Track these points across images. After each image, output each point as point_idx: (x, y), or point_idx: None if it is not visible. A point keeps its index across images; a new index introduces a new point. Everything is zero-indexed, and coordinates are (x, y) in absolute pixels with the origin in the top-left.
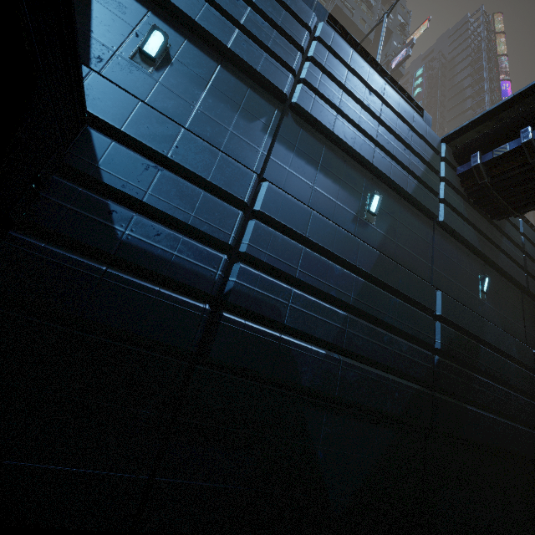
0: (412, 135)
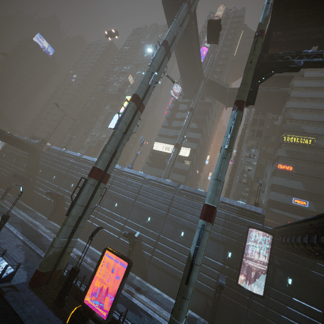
0: None
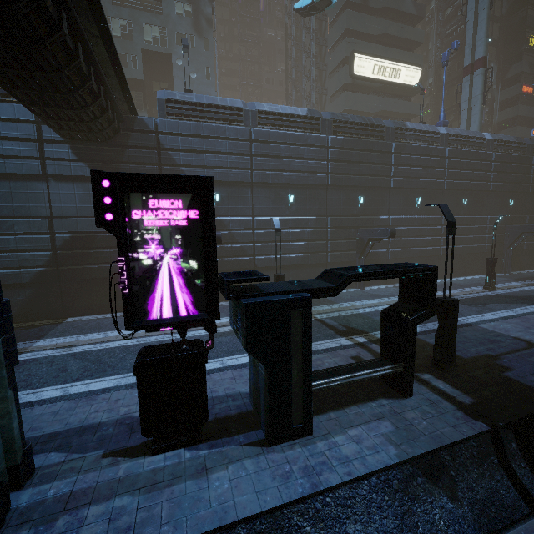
0: (0, 126)
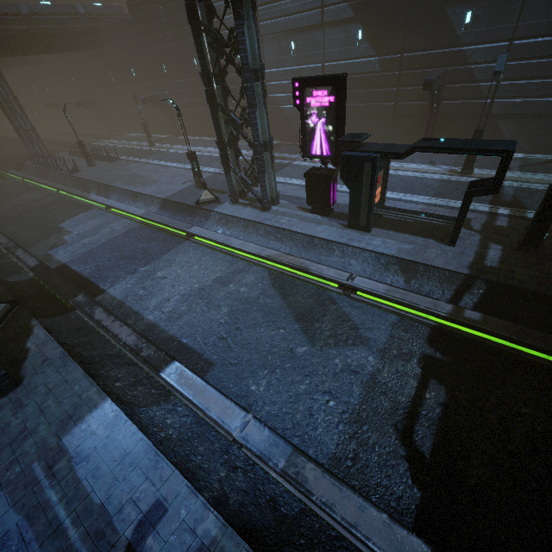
0: None
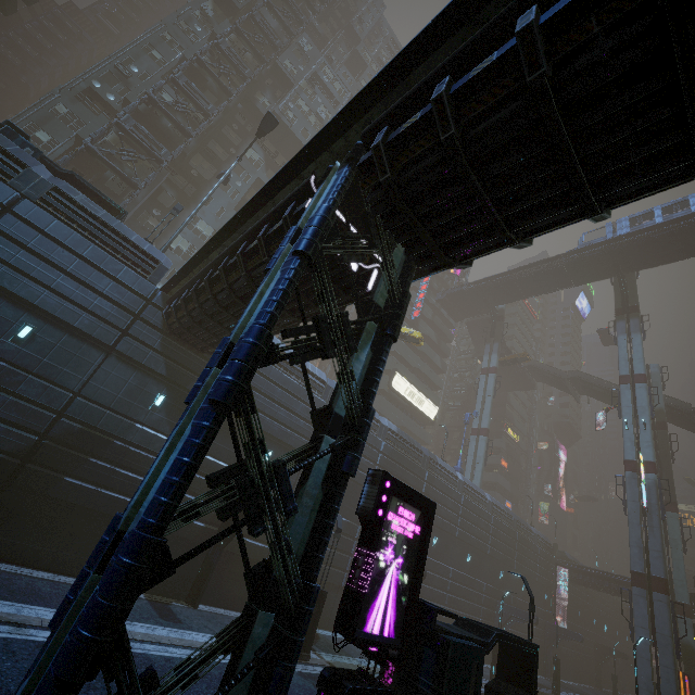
0: (110, 285)
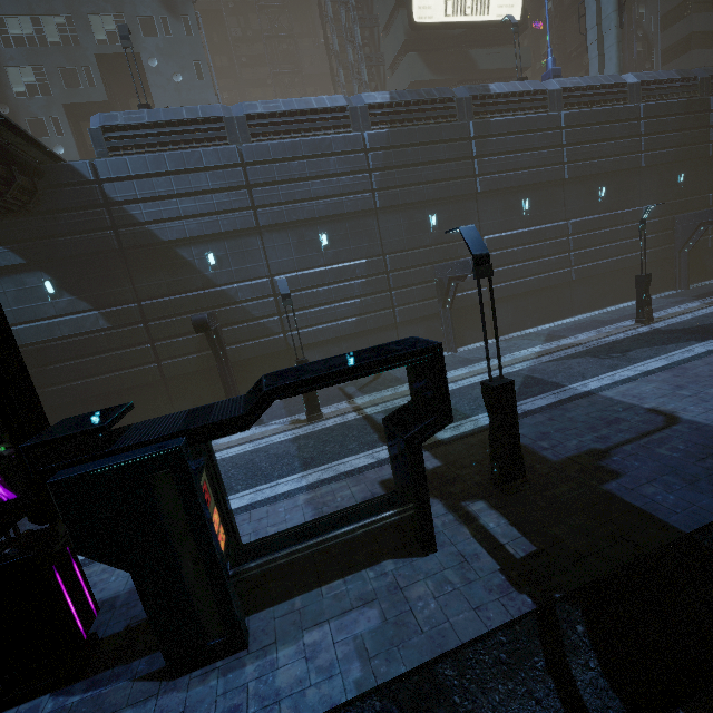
0: None
